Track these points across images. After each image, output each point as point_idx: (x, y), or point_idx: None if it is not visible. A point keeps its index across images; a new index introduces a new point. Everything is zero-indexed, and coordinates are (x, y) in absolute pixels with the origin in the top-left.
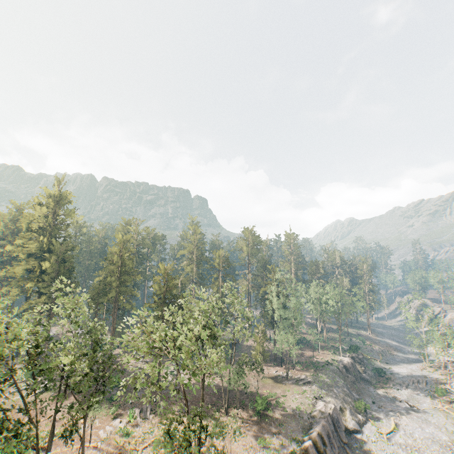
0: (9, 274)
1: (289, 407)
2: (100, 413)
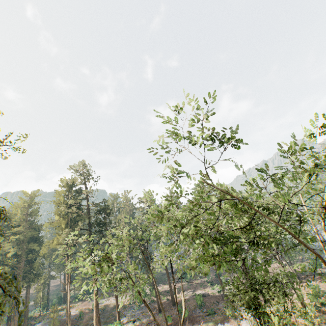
0: (51, 246)
1: (323, 267)
2: (218, 322)
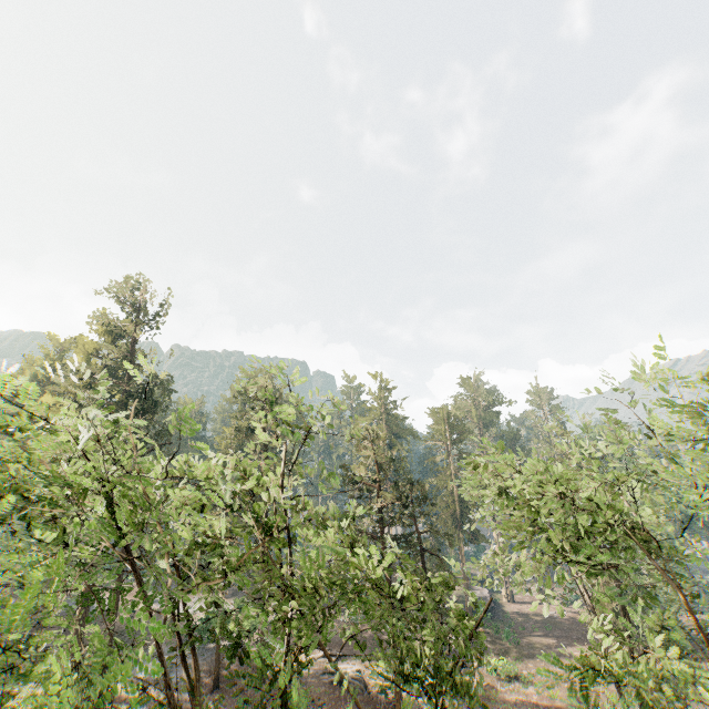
0: None
1: None
2: None
